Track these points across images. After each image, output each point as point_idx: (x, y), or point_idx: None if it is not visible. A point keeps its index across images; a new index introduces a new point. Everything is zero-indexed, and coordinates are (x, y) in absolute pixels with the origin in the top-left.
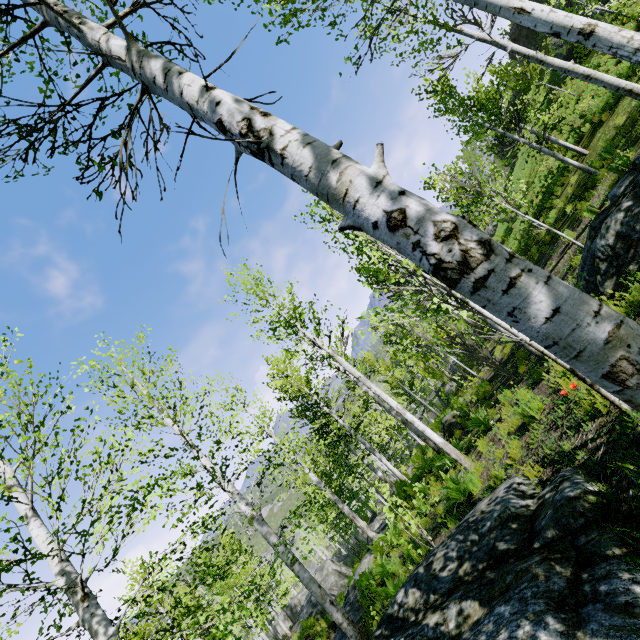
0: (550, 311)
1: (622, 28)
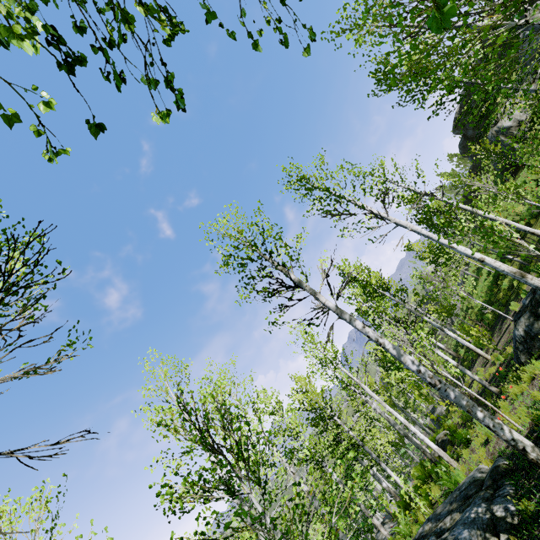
0: (454, 397)
1: (495, 261)
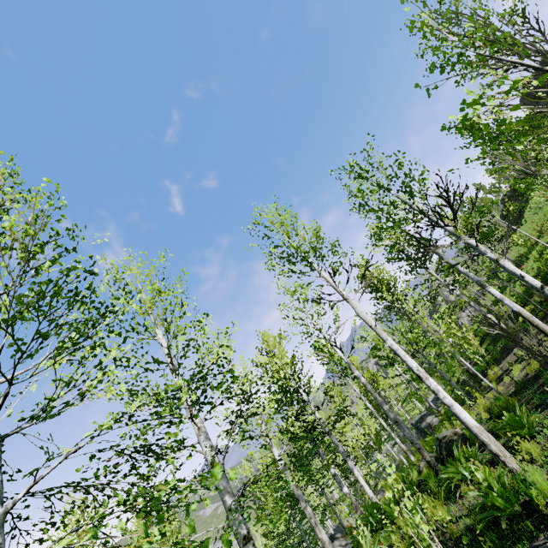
0: None
1: None
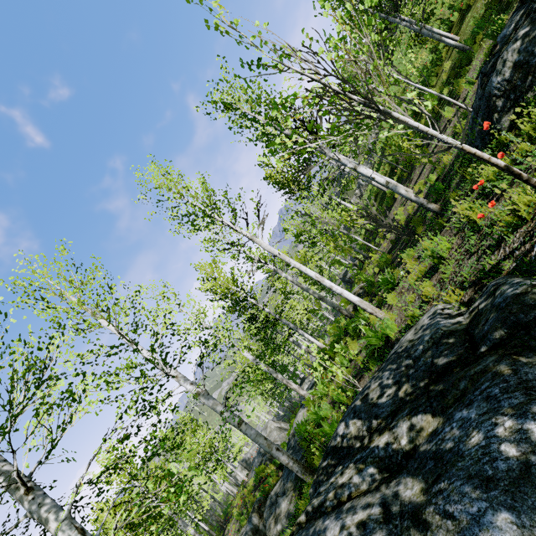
0: None
1: None
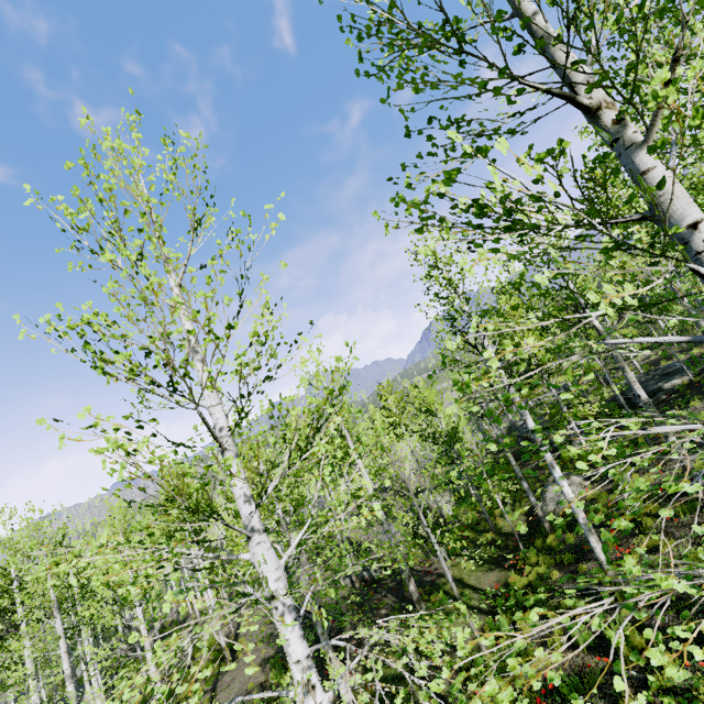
0: None
1: None
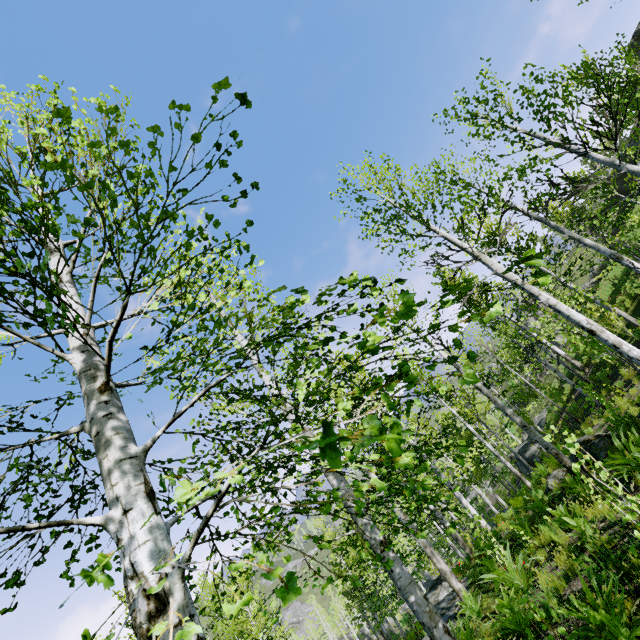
0: None
1: None
